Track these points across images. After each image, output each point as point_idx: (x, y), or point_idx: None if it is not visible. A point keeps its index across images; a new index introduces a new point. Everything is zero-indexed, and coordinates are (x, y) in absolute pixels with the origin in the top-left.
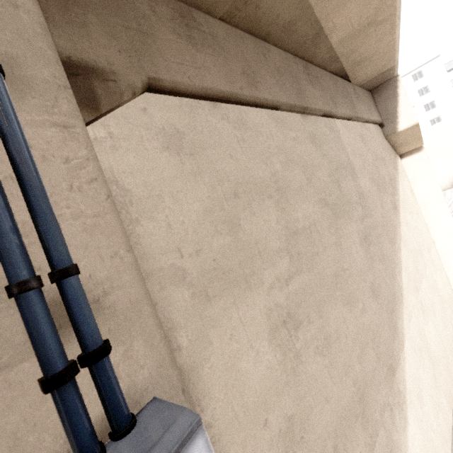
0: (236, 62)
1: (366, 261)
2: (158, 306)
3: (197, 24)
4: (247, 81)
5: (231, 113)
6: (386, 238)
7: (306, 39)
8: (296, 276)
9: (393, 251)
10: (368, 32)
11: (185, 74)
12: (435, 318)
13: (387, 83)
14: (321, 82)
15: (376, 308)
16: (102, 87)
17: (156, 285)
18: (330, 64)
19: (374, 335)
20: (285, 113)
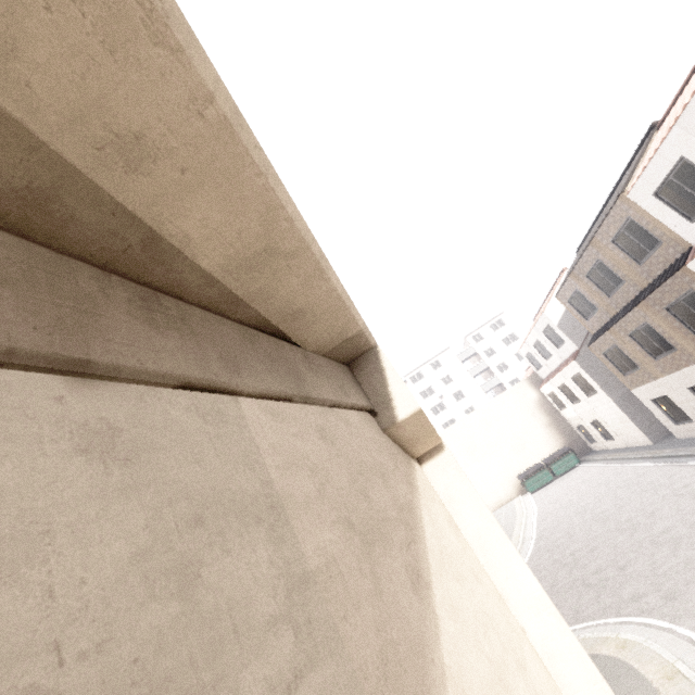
0: None
1: None
2: None
3: None
4: None
5: None
6: None
7: (124, 244)
8: None
9: None
10: (276, 265)
11: None
12: None
13: (367, 355)
14: (199, 329)
15: None
16: None
17: None
18: (231, 309)
19: None
20: None
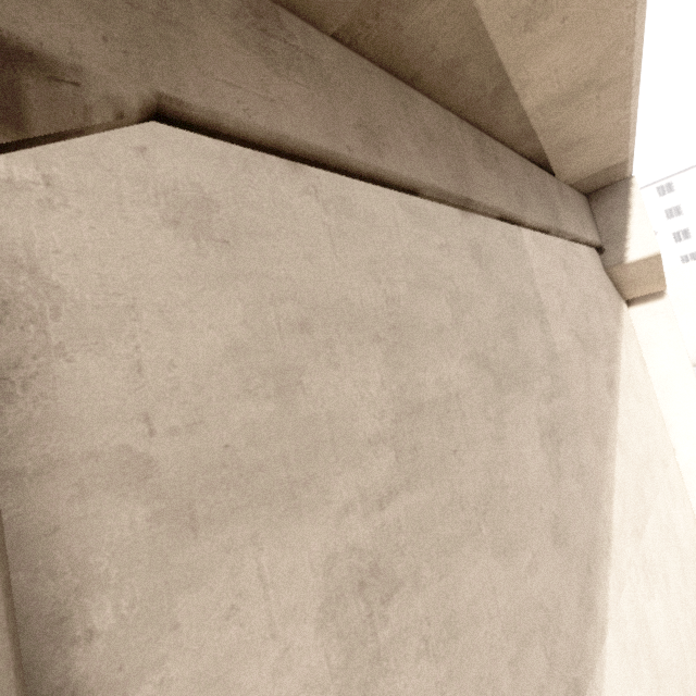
0: (348, 106)
1: (548, 473)
2: (61, 536)
3: (286, 34)
4: (364, 138)
5: (326, 186)
6: (589, 436)
7: (481, 94)
8: (405, 491)
9: (601, 460)
10: (585, 98)
11: (239, 104)
12: (668, 587)
13: (614, 187)
14: (503, 167)
15: (557, 565)
16: (42, 89)
17: (68, 488)
18: (521, 142)
19: (549, 617)
20: (431, 204)
